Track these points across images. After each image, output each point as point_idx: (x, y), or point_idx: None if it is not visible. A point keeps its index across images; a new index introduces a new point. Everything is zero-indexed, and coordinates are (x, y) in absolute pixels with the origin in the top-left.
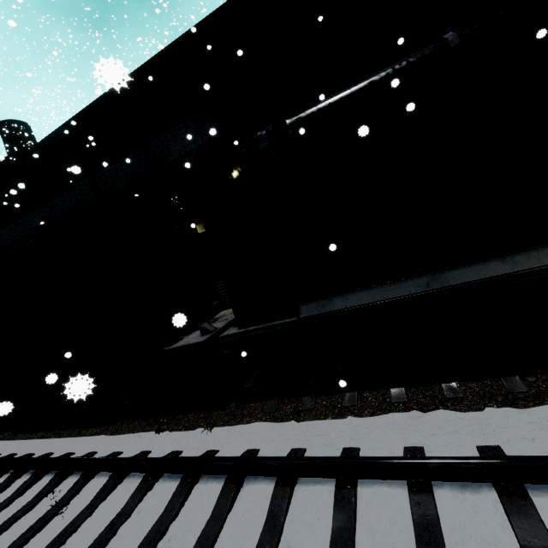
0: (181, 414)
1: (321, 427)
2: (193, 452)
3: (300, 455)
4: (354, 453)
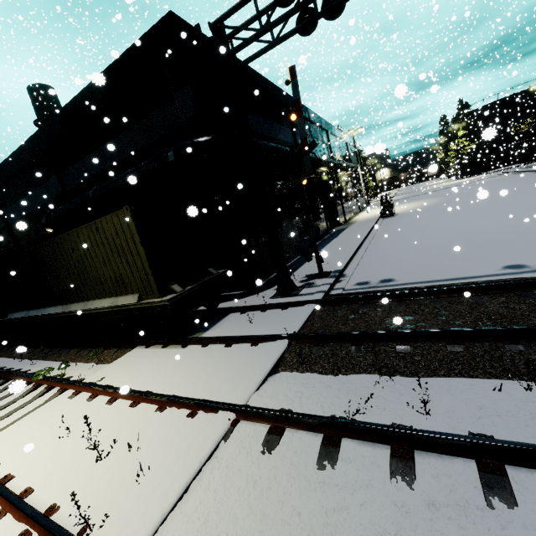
0: None
1: None
2: None
3: None
4: None
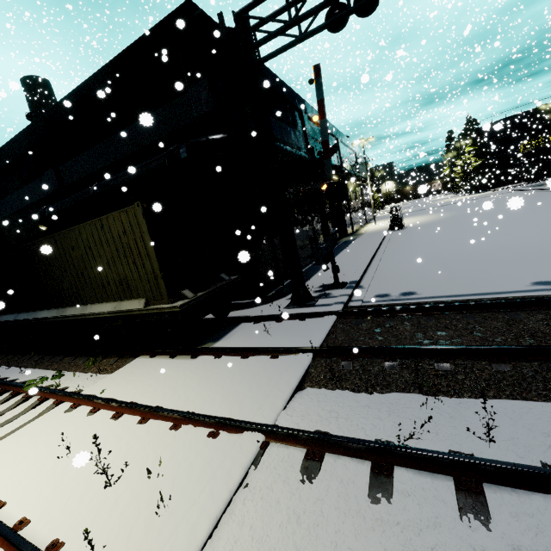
0: None
1: None
2: None
3: None
4: None
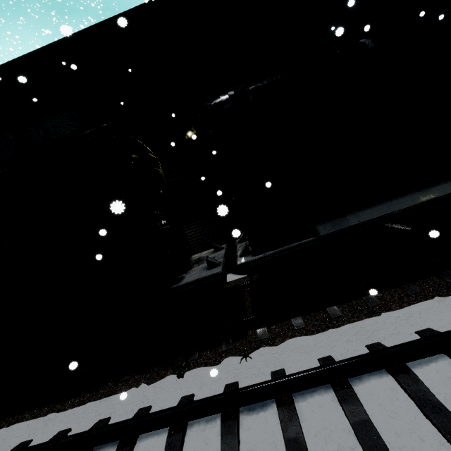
0: (195, 354)
1: (367, 326)
2: (254, 379)
3: (386, 346)
4: (435, 331)
